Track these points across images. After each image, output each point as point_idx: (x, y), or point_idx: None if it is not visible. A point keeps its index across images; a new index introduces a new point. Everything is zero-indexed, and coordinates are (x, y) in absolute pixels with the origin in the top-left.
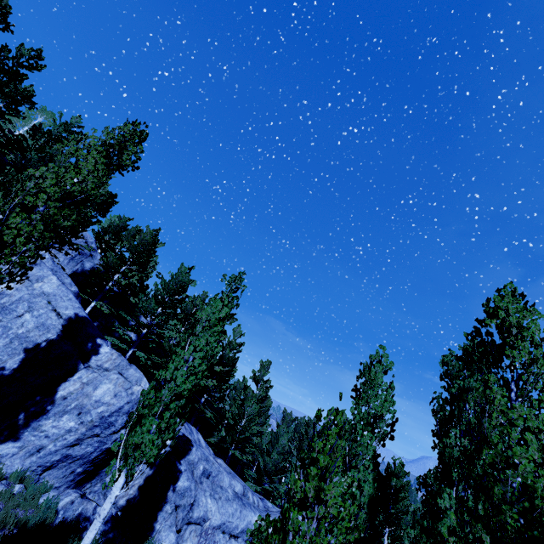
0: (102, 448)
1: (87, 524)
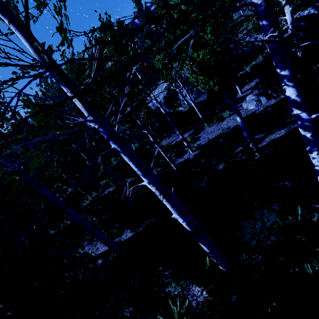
0: None
1: None
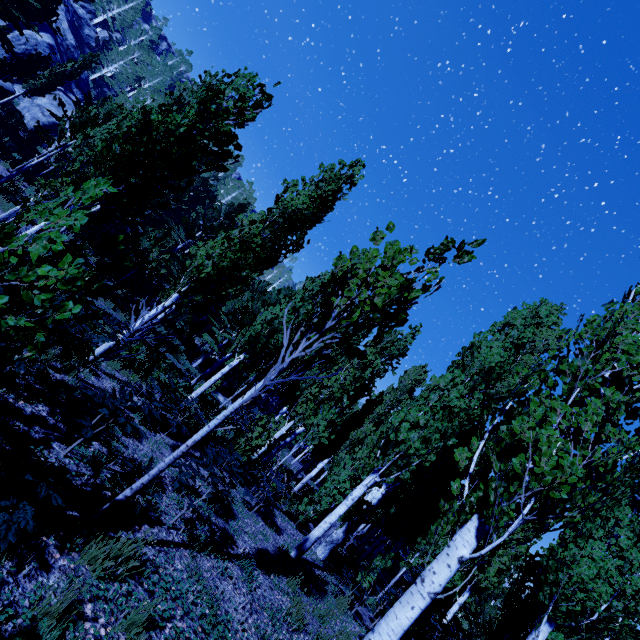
0: (15, 50)
1: None
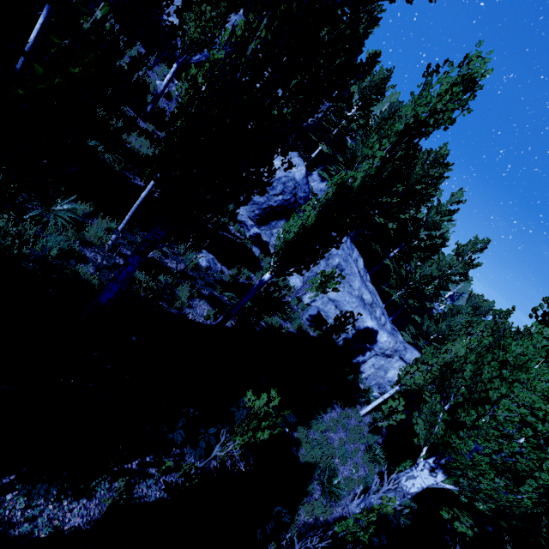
0: (268, 203)
1: (244, 226)
